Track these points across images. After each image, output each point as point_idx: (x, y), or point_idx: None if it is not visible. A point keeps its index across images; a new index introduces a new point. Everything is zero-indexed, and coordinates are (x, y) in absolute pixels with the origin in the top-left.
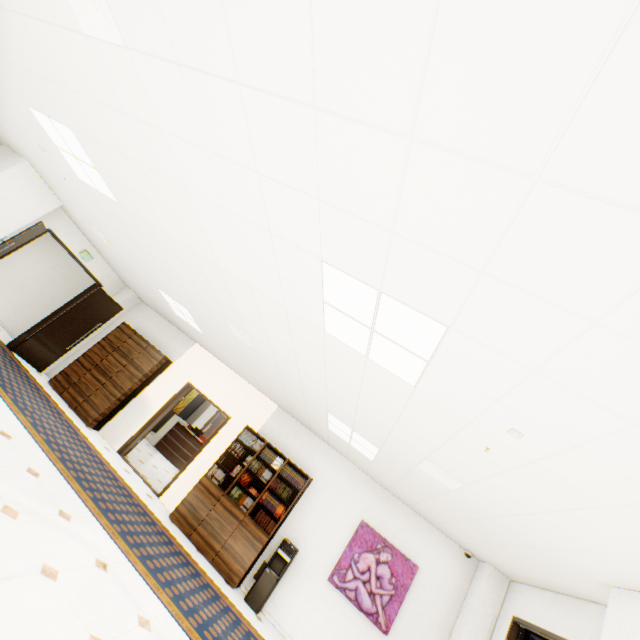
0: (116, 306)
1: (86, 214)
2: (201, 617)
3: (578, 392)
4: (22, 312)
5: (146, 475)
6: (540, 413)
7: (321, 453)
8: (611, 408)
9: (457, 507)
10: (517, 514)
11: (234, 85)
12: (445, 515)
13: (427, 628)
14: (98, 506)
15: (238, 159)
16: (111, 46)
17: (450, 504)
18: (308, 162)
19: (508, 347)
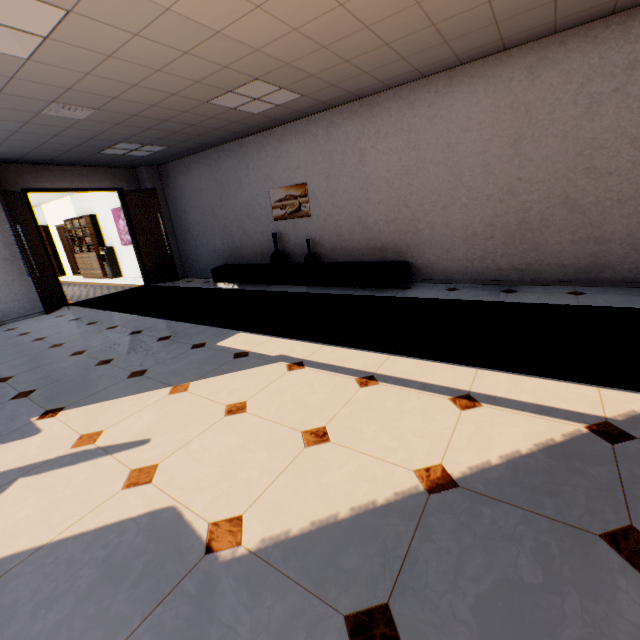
0: None
1: None
2: None
3: None
4: None
5: None
6: None
7: (89, 198)
8: None
9: None
10: None
11: None
12: None
13: None
14: None
15: None
16: None
17: None
18: None
19: None
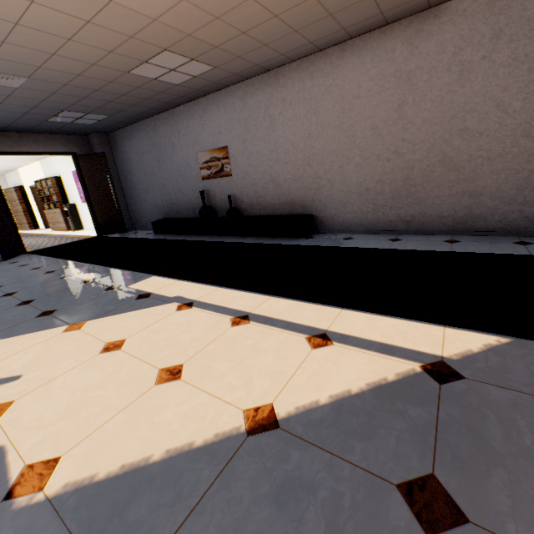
0: None
1: None
2: None
3: None
4: None
5: None
6: None
7: (55, 162)
8: None
9: None
10: None
11: None
12: None
13: None
14: None
15: None
16: None
17: None
18: None
19: None
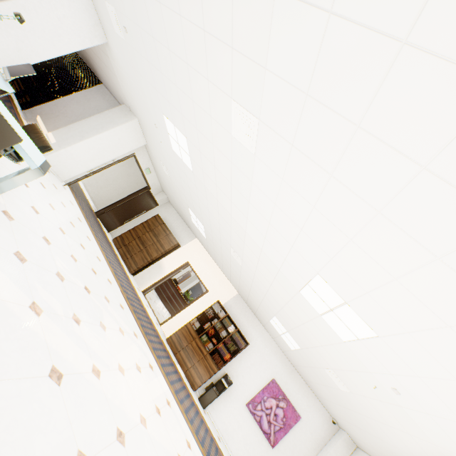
0: (155, 202)
1: (162, 157)
2: (185, 405)
3: (438, 396)
4: (101, 190)
5: (153, 309)
6: (414, 392)
7: (258, 330)
8: (453, 411)
9: (339, 398)
10: (379, 421)
11: (310, 205)
12: (328, 397)
13: (297, 453)
14: (143, 330)
15: (292, 219)
16: (245, 148)
17: (335, 394)
18: (334, 247)
19: (408, 361)
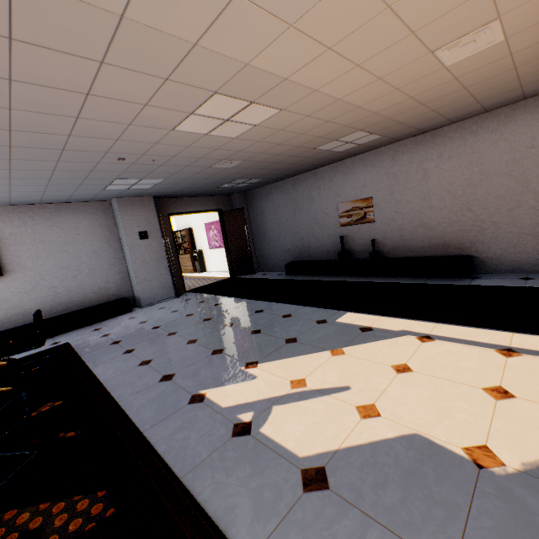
0: None
1: None
2: None
3: None
4: None
5: None
6: None
7: (188, 217)
8: None
9: None
10: None
11: None
12: None
13: None
14: None
15: None
16: None
17: None
18: None
19: None
